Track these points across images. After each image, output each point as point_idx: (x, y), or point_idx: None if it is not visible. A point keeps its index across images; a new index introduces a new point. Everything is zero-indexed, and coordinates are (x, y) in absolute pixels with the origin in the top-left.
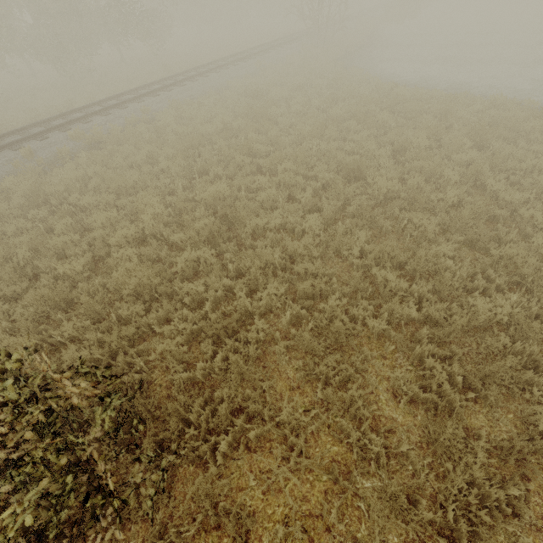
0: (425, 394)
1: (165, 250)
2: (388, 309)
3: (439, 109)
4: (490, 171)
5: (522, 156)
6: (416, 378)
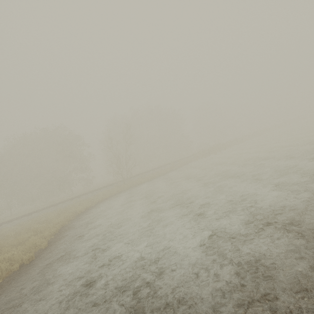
0: None
1: None
2: None
3: None
4: None
5: None
6: None
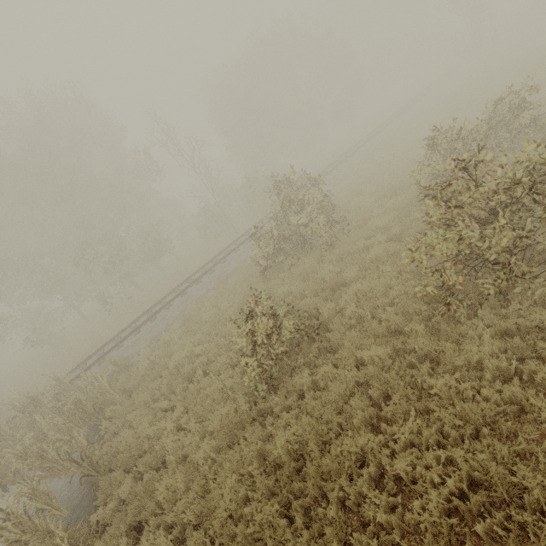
0: None
1: None
2: None
3: None
4: None
5: None
6: None
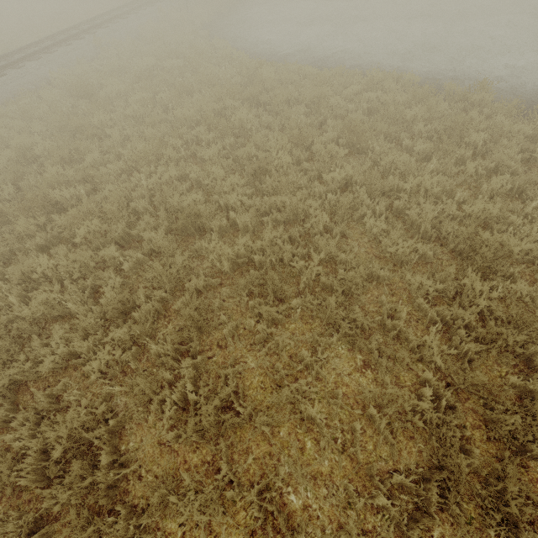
0: None
1: None
2: None
3: (310, 97)
4: (369, 197)
5: (404, 167)
6: None
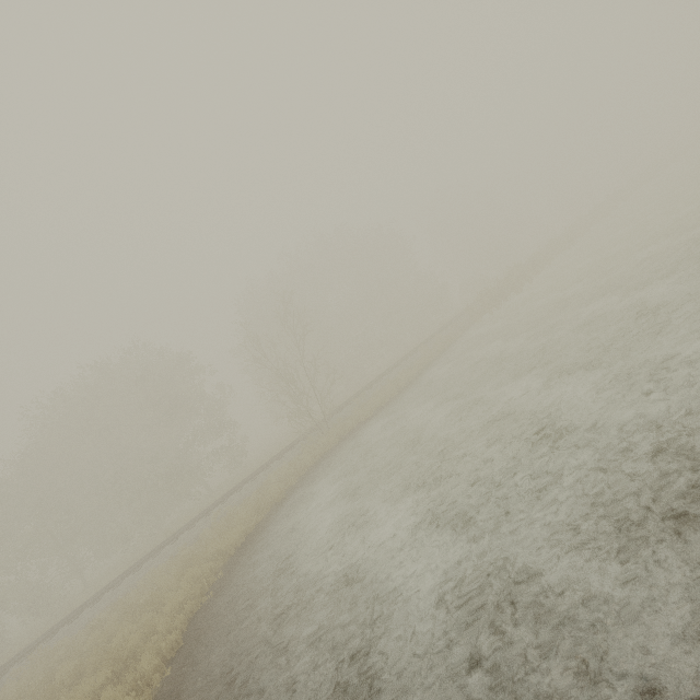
0: None
1: None
2: None
3: None
4: None
5: None
6: None
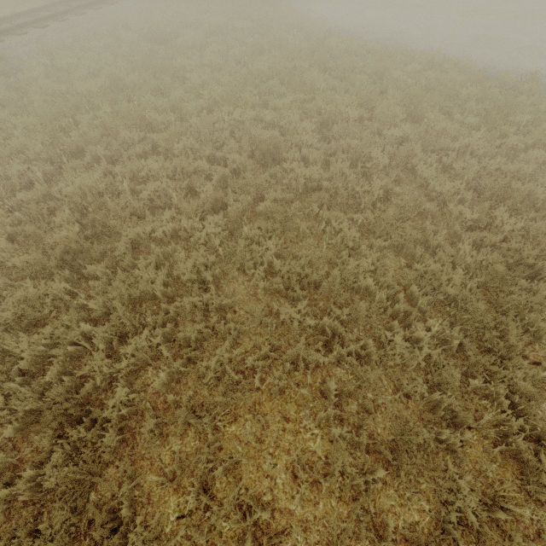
0: (327, 477)
1: (4, 280)
2: (292, 354)
3: (375, 68)
4: (422, 152)
5: (455, 132)
6: (322, 446)
